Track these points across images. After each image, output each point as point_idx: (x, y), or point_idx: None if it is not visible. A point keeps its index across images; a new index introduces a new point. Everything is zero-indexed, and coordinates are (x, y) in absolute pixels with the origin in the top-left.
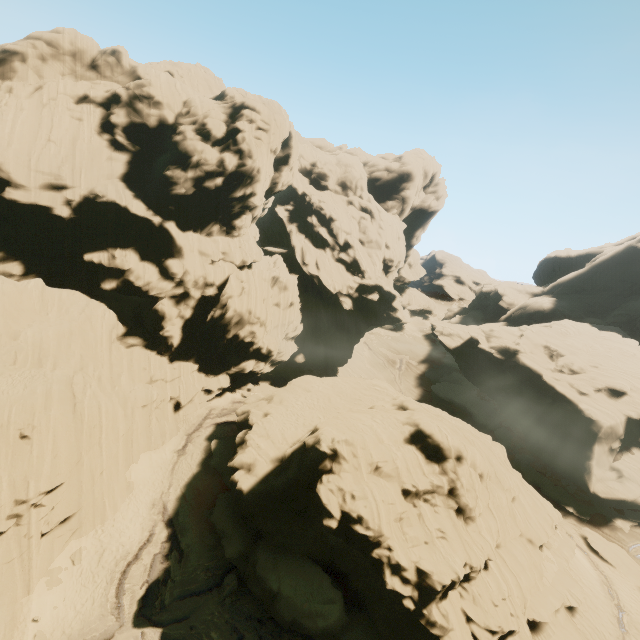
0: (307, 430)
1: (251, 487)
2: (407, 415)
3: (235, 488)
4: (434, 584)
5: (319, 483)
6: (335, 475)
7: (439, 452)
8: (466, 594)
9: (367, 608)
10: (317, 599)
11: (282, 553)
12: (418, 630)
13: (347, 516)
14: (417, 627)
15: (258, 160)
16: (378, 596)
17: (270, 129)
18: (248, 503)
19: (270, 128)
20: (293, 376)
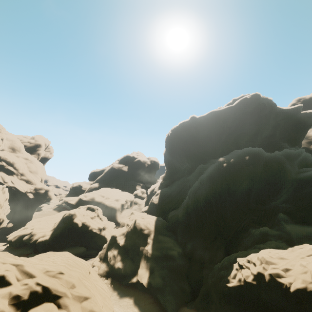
0: (54, 224)
1: (50, 236)
2: (83, 207)
3: (41, 242)
4: (101, 227)
5: (74, 220)
6: (77, 217)
7: (93, 209)
8: (106, 231)
9: (88, 247)
10: (78, 249)
11: (64, 248)
12: (101, 239)
13: (83, 222)
14: (100, 238)
15: (0, 142)
16: (91, 241)
17: (1, 131)
18: (50, 241)
19: (2, 131)
20: (4, 236)
